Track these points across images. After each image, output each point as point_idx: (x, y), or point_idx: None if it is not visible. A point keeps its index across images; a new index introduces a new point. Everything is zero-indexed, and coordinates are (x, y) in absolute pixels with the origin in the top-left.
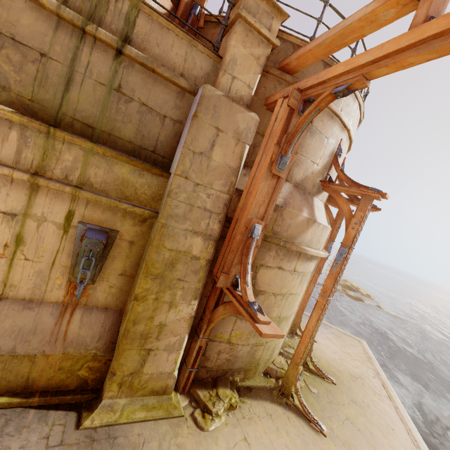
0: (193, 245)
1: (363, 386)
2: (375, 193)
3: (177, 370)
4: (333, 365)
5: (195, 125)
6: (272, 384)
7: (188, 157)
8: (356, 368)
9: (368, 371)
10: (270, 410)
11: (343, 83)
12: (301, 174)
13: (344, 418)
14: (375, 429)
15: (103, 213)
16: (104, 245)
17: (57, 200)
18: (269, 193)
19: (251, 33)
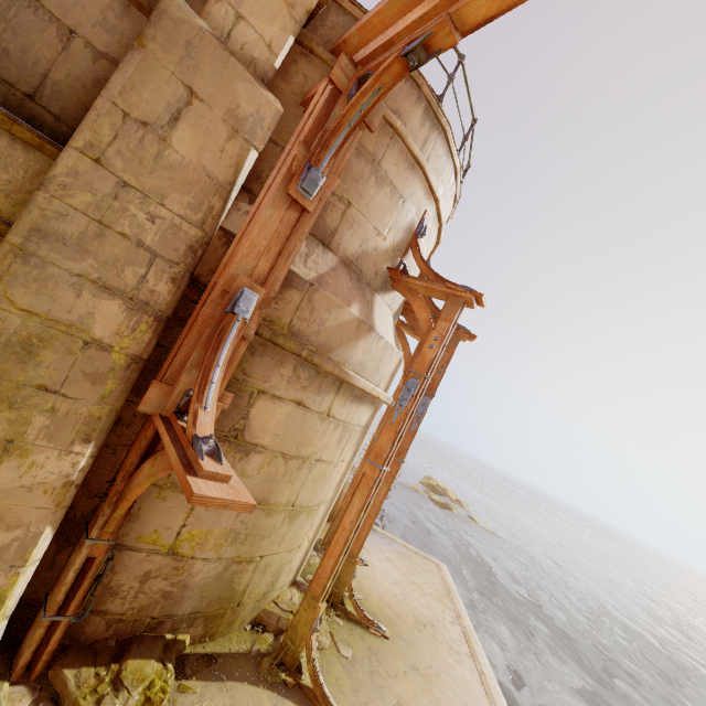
0: (97, 316)
1: (433, 639)
2: (466, 292)
3: (6, 621)
4: (390, 604)
5: (136, 61)
6: (264, 646)
7: (108, 120)
8: (426, 609)
9: (444, 613)
10: (245, 703)
11: (419, 33)
12: (356, 244)
13: (394, 703)
14: None
15: None
16: None
17: None
18: (281, 235)
19: None
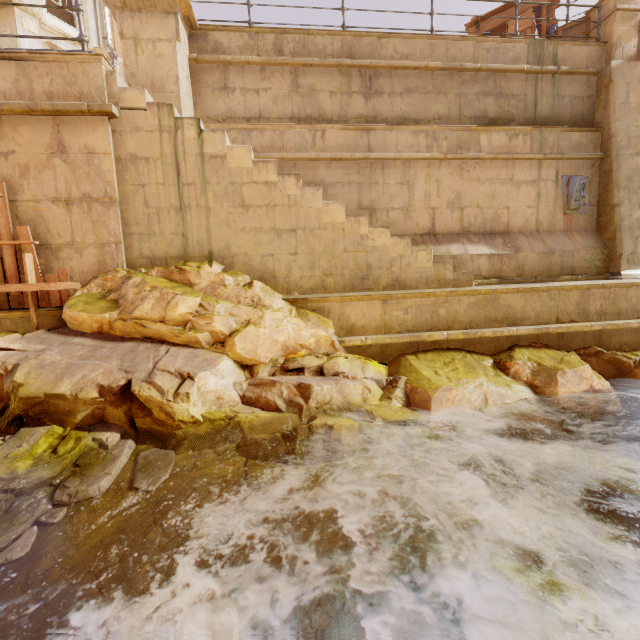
0: (638, 163)
1: None
2: None
3: None
4: None
5: (613, 88)
6: None
7: (616, 109)
8: None
9: None
10: None
11: None
12: None
13: None
14: None
15: (571, 167)
16: (587, 179)
17: (549, 167)
18: None
19: (625, 15)
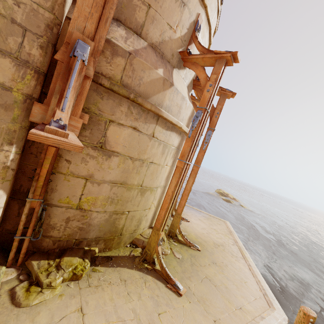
0: None
1: (223, 251)
2: (227, 52)
3: None
4: (201, 237)
5: None
6: (136, 253)
7: None
8: (219, 239)
9: (228, 241)
10: (126, 276)
11: None
12: (157, 34)
13: (204, 277)
14: (231, 283)
15: None
16: None
17: None
18: (98, 4)
19: None
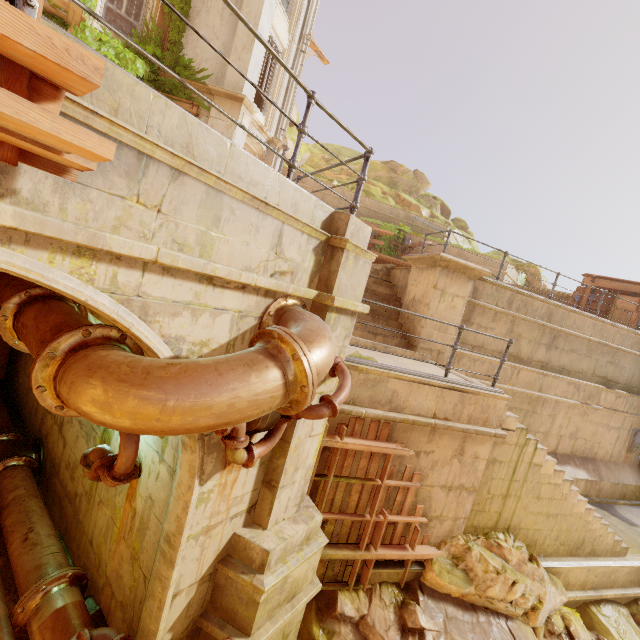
0: None
1: None
2: None
3: None
4: None
5: None
6: None
7: None
8: None
9: None
10: None
11: None
12: None
13: None
14: None
15: (639, 423)
16: None
17: (629, 420)
18: None
19: None
